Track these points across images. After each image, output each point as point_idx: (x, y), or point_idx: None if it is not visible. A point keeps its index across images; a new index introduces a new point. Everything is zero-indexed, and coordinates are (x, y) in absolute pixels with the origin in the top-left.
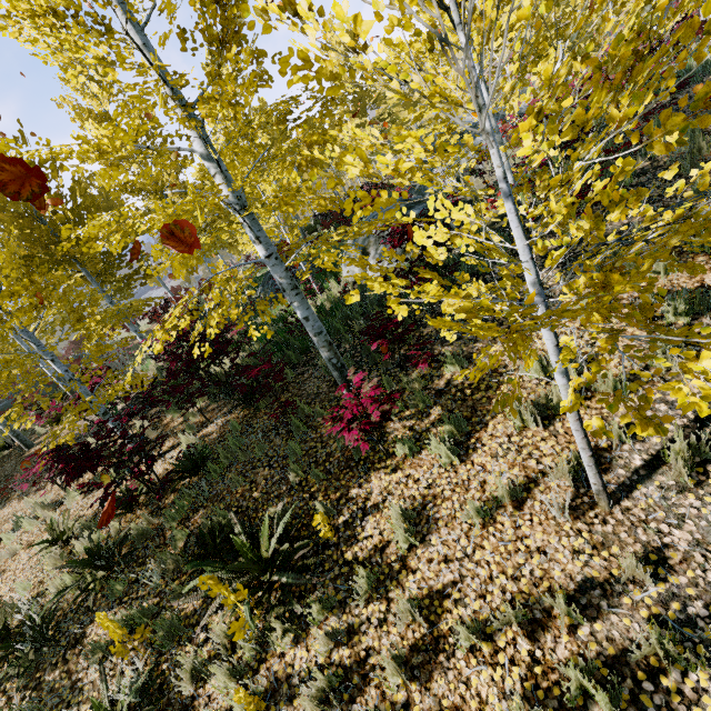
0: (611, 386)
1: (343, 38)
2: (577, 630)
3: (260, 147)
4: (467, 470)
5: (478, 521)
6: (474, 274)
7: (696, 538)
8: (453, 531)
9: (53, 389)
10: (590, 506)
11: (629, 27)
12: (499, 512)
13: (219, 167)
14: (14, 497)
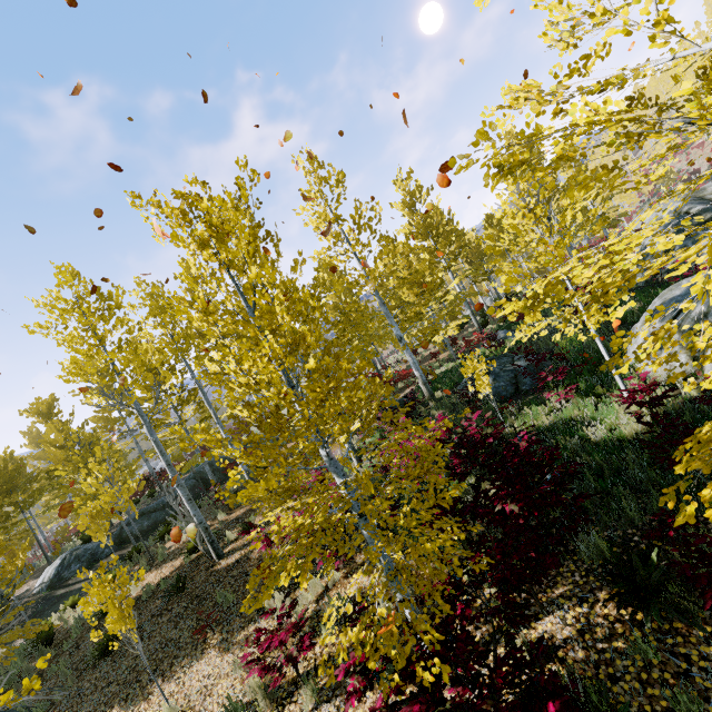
0: None
1: None
2: None
3: None
4: None
5: None
6: None
7: None
8: None
9: (222, 476)
10: None
11: None
12: None
13: None
14: (214, 642)
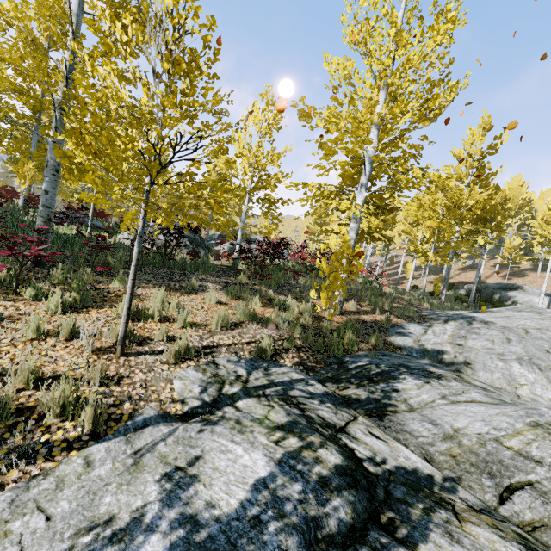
0: (184, 319)
1: (118, 36)
2: (23, 391)
3: (109, 111)
4: (61, 318)
5: (32, 336)
6: (184, 270)
7: (147, 378)
8: (6, 335)
9: None
10: (112, 353)
11: (227, 137)
12: (53, 338)
13: (67, 82)
14: None
